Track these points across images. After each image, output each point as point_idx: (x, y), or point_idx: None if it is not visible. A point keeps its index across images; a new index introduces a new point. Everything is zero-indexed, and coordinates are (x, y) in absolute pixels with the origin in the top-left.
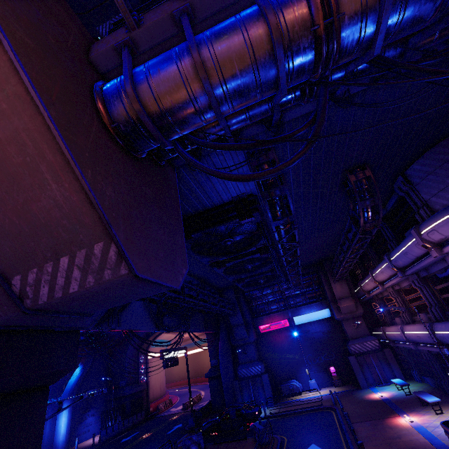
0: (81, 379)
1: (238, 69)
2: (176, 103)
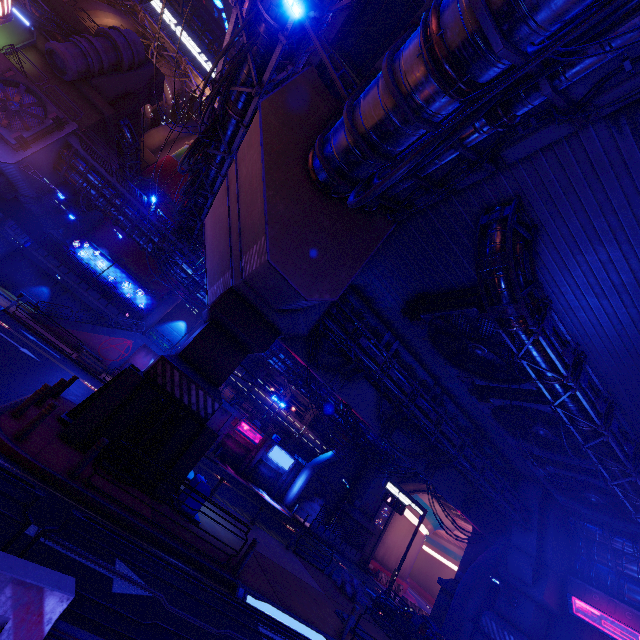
0: (327, 463)
1: (373, 110)
2: (340, 147)
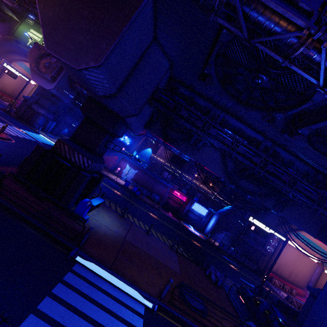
0: (228, 211)
1: None
2: None
